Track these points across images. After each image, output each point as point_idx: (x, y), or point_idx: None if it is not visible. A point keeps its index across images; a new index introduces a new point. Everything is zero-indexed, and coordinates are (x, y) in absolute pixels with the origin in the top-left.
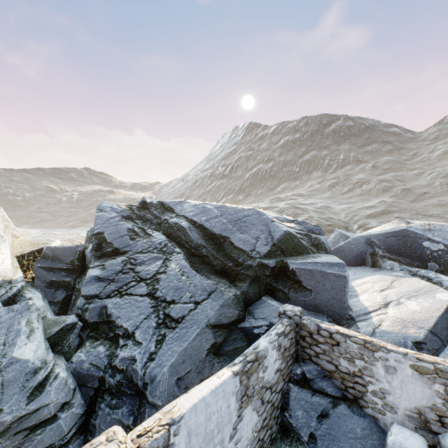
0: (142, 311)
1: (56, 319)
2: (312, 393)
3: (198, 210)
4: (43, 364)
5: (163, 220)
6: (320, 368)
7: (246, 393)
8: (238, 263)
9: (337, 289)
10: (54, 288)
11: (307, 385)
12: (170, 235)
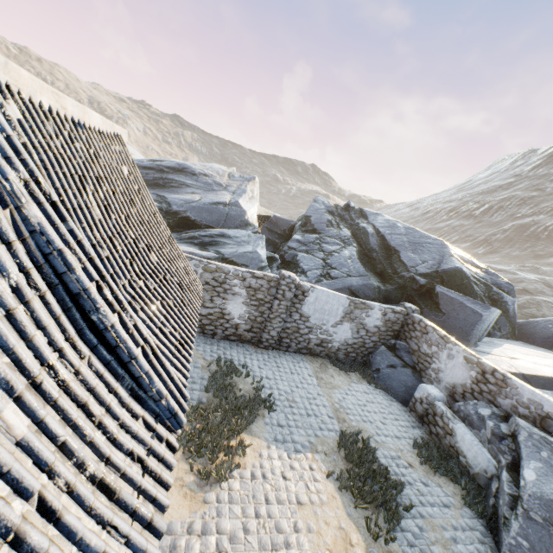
0: (315, 265)
1: (270, 253)
2: (393, 355)
3: (387, 224)
4: (264, 261)
5: (356, 223)
6: (408, 347)
7: (350, 314)
8: (395, 272)
9: (468, 322)
10: (268, 244)
11: (393, 351)
12: (355, 235)
